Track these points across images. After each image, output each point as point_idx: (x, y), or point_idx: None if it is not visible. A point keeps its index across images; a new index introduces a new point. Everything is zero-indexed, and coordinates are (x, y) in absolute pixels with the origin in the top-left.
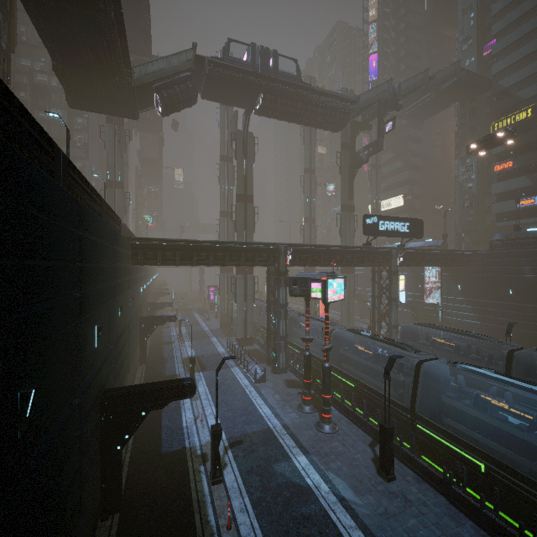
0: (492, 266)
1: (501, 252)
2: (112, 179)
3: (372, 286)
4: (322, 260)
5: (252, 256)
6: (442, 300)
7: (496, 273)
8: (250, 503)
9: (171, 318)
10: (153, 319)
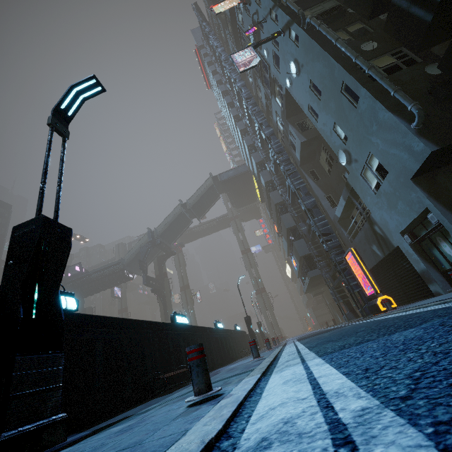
0: None
1: None
2: None
3: None
4: None
5: None
6: None
7: None
8: None
9: None
10: None
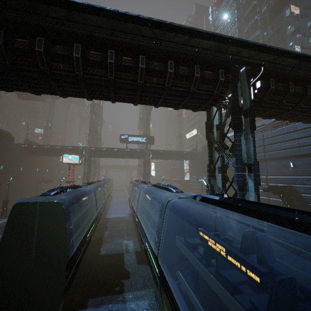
0: (202, 159)
1: (203, 151)
2: (46, 125)
3: (143, 169)
4: (106, 154)
5: (71, 152)
6: (191, 178)
7: (203, 162)
8: (4, 221)
9: (50, 180)
10: (42, 180)
